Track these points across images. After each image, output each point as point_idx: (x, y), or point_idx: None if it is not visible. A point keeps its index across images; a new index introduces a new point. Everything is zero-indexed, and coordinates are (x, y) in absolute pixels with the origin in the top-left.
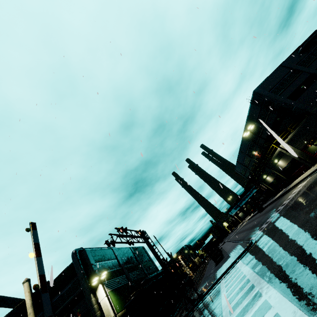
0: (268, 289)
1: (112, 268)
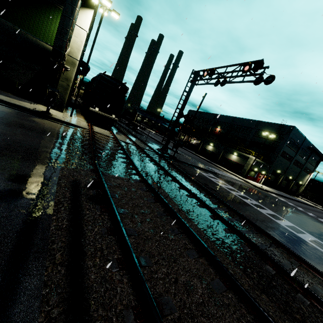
0: (309, 235)
1: None
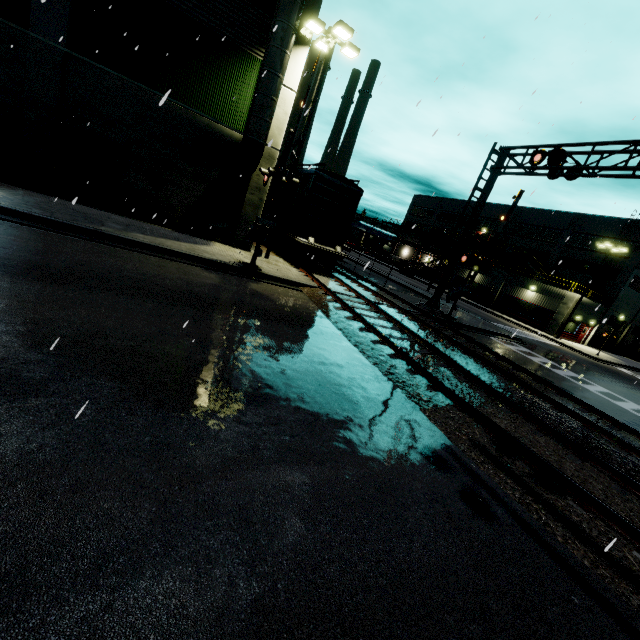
0: None
1: None
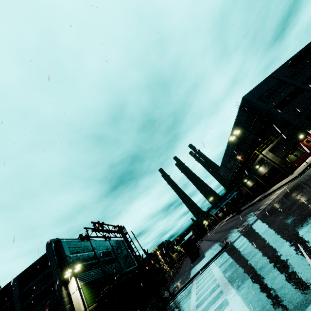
0: (235, 298)
1: (88, 261)
